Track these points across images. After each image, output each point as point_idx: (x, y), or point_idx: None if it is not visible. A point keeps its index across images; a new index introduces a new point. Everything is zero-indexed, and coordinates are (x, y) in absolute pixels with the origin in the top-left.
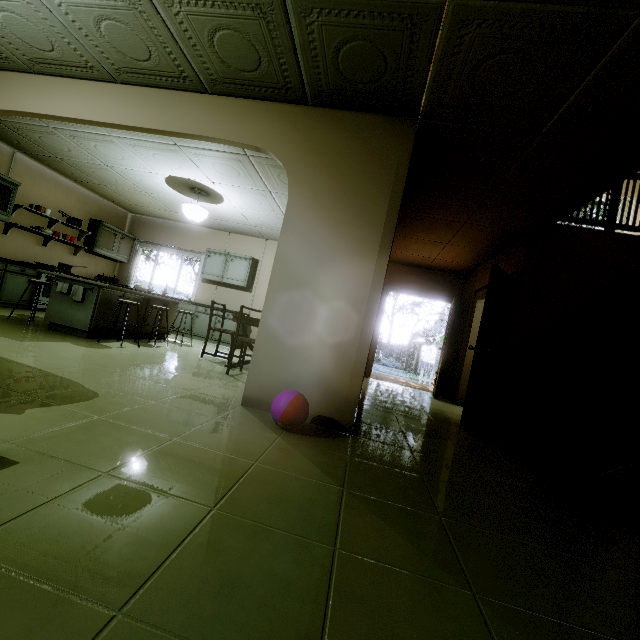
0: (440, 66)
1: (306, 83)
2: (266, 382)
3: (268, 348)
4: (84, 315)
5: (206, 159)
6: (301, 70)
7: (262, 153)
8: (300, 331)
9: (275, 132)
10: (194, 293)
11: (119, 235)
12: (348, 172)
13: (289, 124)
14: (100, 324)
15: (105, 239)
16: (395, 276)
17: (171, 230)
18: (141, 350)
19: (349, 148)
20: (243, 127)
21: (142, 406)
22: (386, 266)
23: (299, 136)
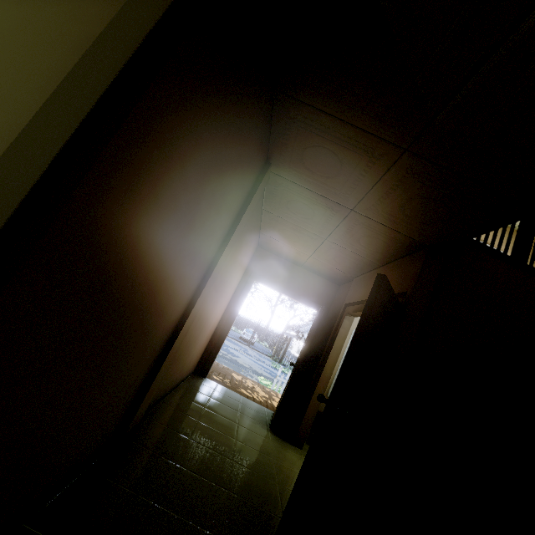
0: None
1: None
2: None
3: None
4: None
5: None
6: None
7: None
8: None
9: None
10: None
11: None
12: None
13: None
14: None
15: None
16: (266, 266)
17: None
18: None
19: None
20: None
21: None
22: (58, 145)
23: None
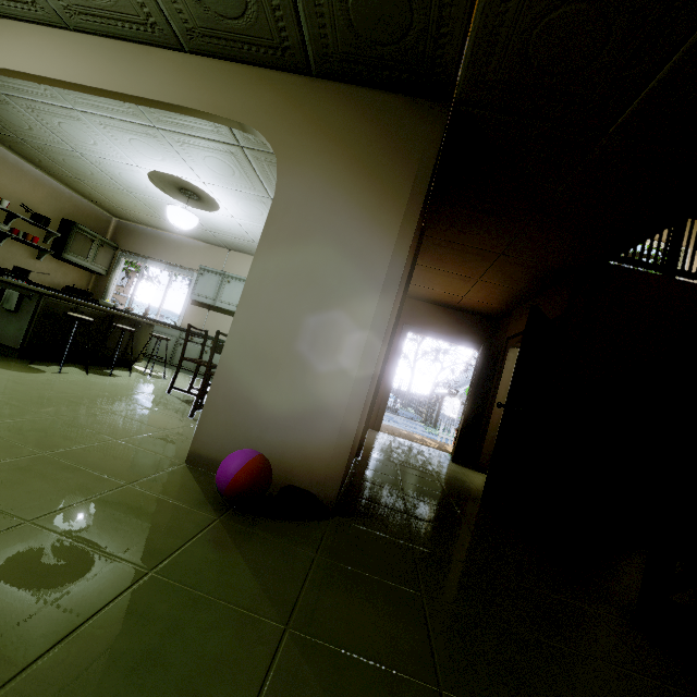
0: (484, 21)
1: (308, 41)
2: (223, 434)
3: (230, 387)
4: (16, 328)
5: (193, 149)
6: (301, 20)
7: (259, 145)
8: (275, 367)
9: (266, 106)
10: (181, 316)
11: (97, 241)
12: (356, 164)
13: (285, 98)
14: (38, 342)
15: (80, 245)
16: (417, 315)
17: (161, 241)
18: (87, 378)
19: (360, 134)
20: (226, 97)
21: (17, 460)
22: (396, 289)
23: (297, 114)
